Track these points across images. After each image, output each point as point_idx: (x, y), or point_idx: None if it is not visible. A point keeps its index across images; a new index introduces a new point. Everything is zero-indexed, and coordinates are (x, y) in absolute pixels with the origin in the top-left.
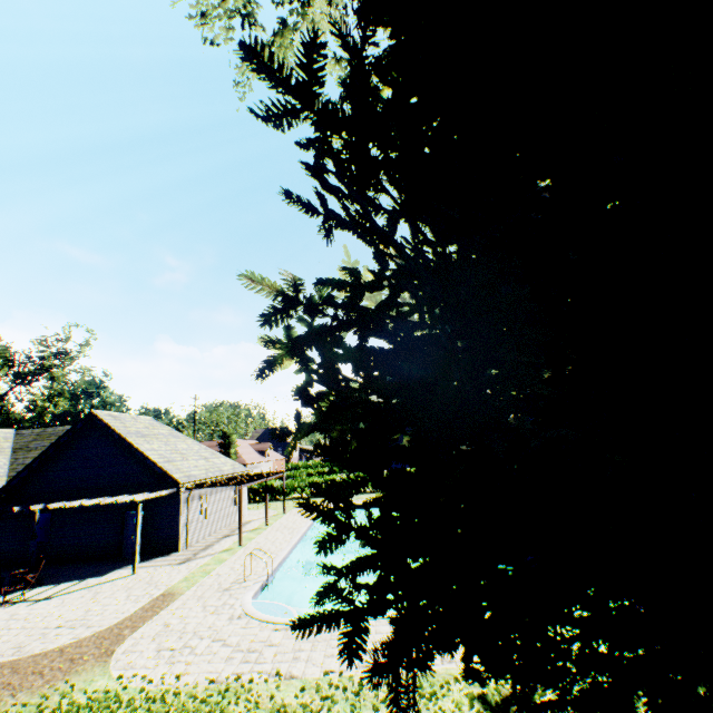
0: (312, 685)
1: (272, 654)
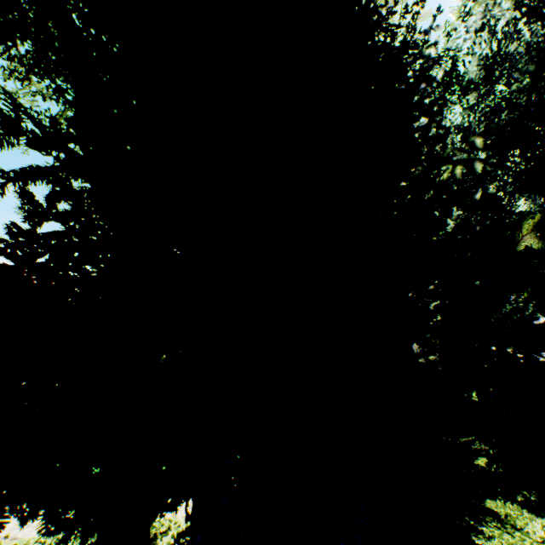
0: (25, 542)
1: (14, 524)
